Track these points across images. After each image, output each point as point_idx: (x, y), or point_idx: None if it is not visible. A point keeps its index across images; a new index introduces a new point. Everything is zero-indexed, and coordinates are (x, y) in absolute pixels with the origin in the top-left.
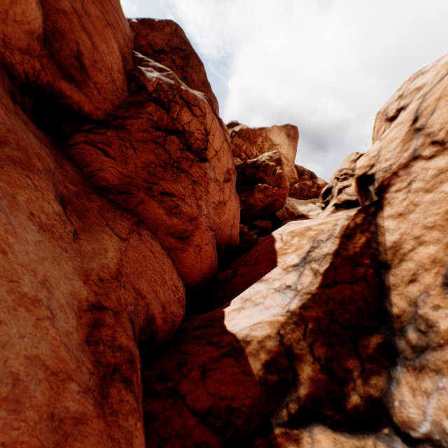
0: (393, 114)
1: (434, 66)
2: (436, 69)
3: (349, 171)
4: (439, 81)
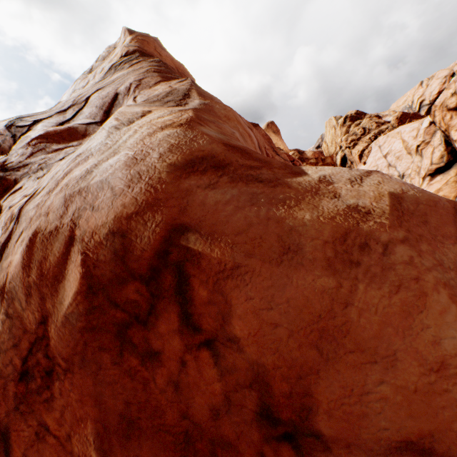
0: (455, 106)
1: None
2: None
3: (353, 137)
4: None
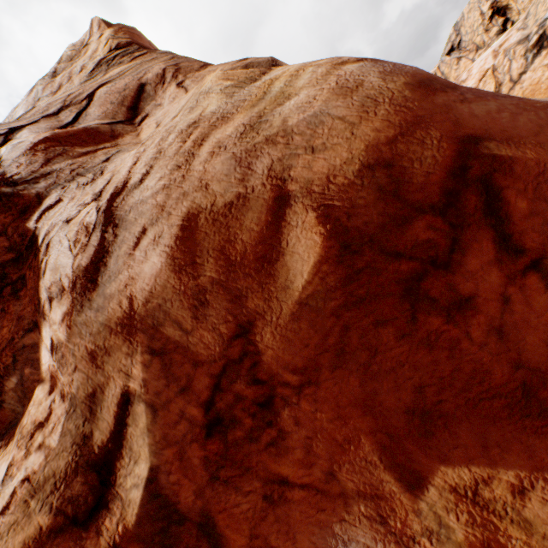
0: None
1: (468, 76)
2: (473, 78)
3: None
4: (510, 90)
